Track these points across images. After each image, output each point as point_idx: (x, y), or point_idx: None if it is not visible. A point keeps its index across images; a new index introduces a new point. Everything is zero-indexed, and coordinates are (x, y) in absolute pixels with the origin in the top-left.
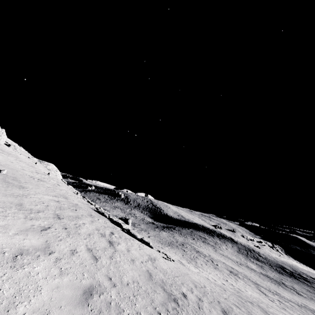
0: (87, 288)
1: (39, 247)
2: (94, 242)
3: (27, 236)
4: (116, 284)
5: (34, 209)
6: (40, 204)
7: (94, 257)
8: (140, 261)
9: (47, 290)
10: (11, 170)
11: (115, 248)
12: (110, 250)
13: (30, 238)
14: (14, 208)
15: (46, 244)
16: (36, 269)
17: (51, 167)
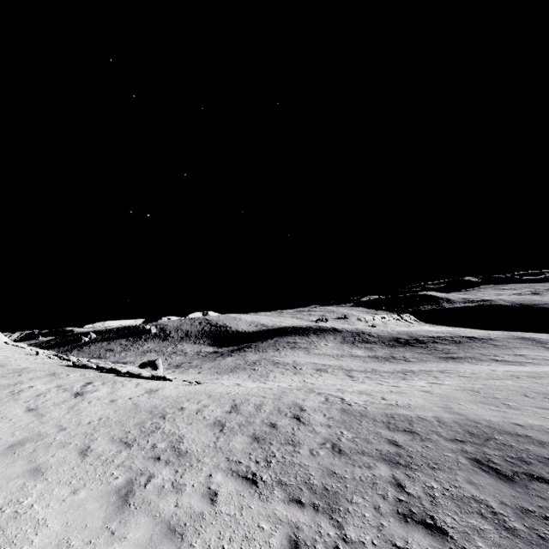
0: (17, 442)
1: None
2: (45, 401)
3: None
4: (69, 427)
5: None
6: None
7: (39, 415)
8: (127, 398)
9: None
10: None
11: (85, 397)
12: (74, 401)
13: None
14: None
15: None
16: None
17: None
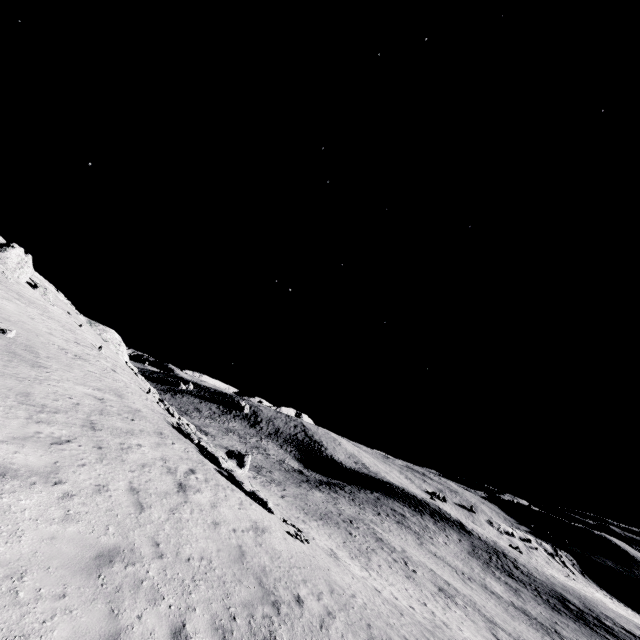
0: (107, 550)
1: (39, 469)
2: (148, 480)
3: (22, 448)
4: (166, 555)
5: (50, 407)
6: (64, 399)
7: (138, 504)
8: (230, 527)
9: (34, 538)
10: (27, 332)
11: (187, 497)
12: (176, 498)
13: (27, 453)
14: (12, 399)
15: (53, 467)
16: (23, 503)
17: (110, 335)
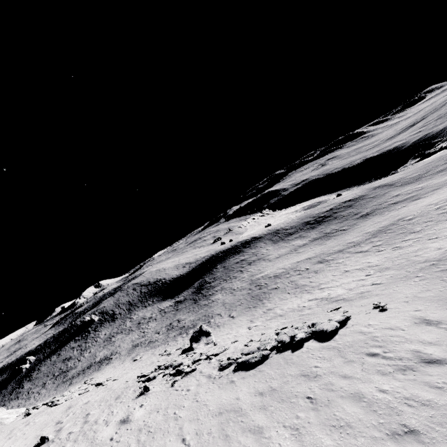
0: None
1: None
2: None
3: None
4: None
5: None
6: None
7: None
8: None
9: None
10: None
11: None
12: None
13: None
14: None
15: None
16: None
17: None
